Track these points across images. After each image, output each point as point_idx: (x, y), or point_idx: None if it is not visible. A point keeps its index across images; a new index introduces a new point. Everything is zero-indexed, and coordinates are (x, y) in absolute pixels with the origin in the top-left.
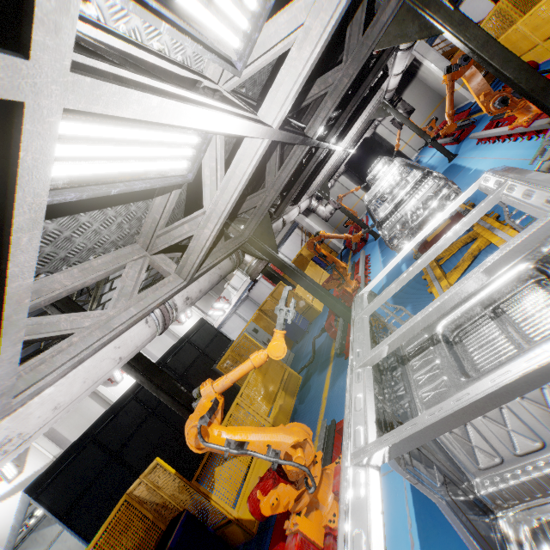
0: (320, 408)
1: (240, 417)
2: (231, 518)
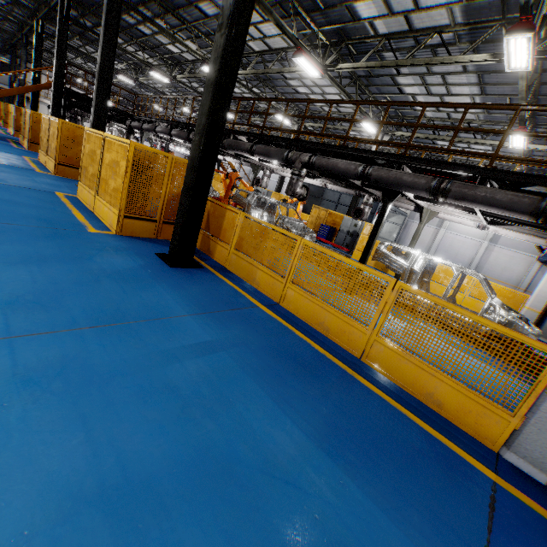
0: None
1: None
2: None
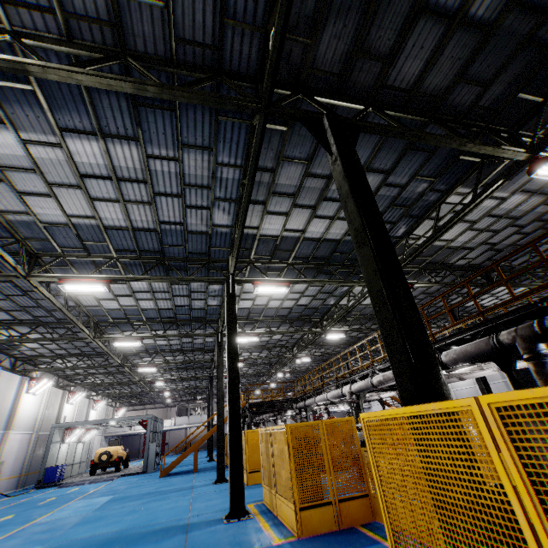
0: None
1: None
2: None
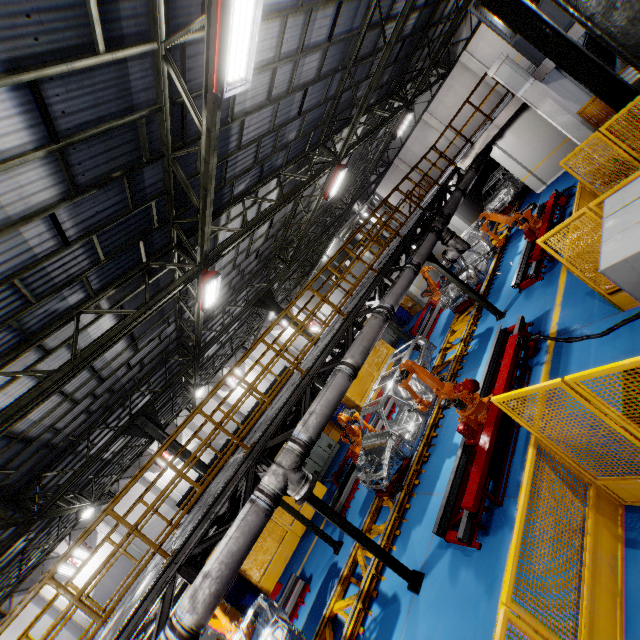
0: (312, 543)
1: (271, 527)
2: (257, 587)
